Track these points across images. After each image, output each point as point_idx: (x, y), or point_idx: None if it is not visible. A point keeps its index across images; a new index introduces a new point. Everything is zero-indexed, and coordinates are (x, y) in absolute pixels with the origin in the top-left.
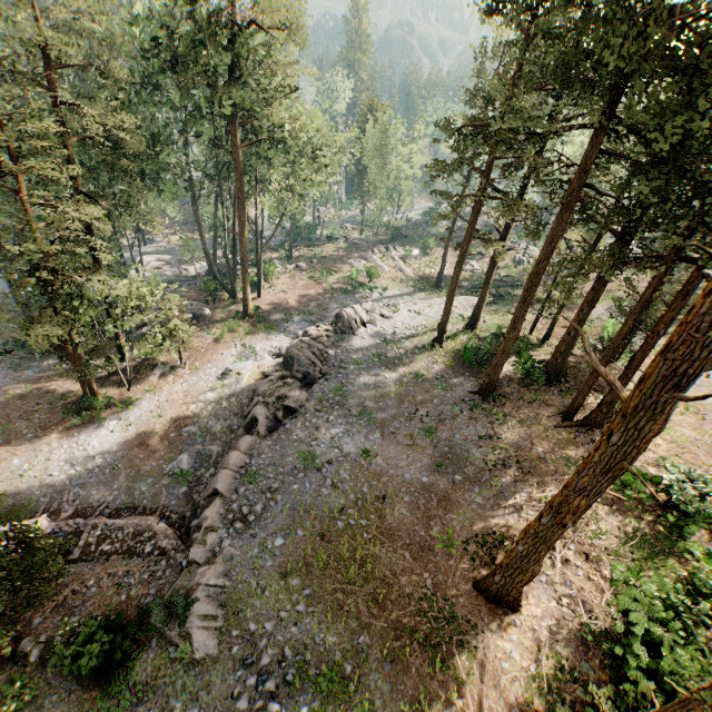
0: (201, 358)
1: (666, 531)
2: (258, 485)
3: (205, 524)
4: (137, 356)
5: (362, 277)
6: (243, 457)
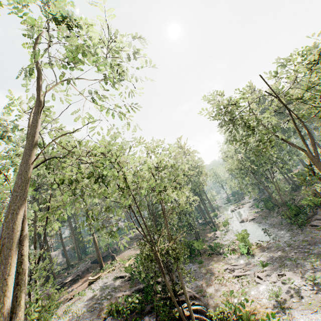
0: None
1: None
2: None
3: None
4: None
5: None
6: None
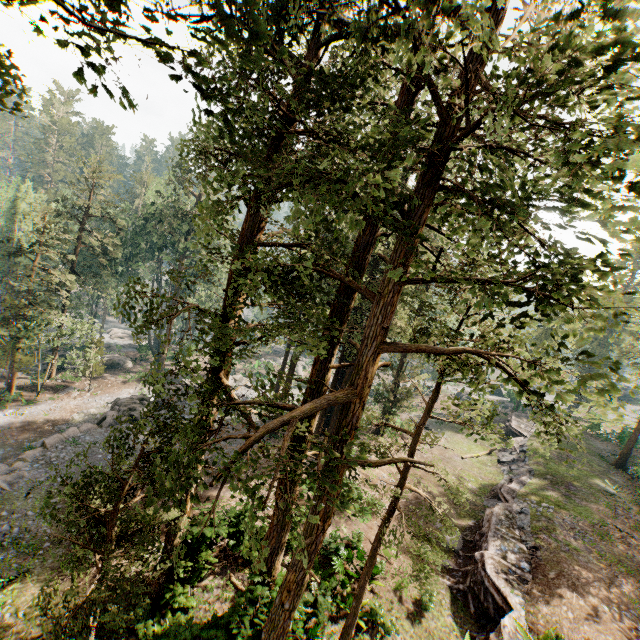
0: (105, 390)
1: (307, 507)
2: (75, 448)
3: (21, 456)
4: (60, 378)
5: (263, 370)
6: (77, 432)
